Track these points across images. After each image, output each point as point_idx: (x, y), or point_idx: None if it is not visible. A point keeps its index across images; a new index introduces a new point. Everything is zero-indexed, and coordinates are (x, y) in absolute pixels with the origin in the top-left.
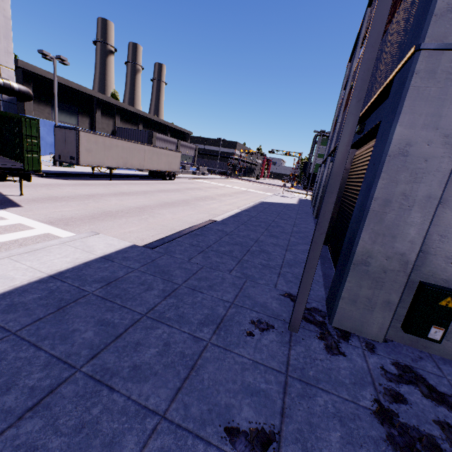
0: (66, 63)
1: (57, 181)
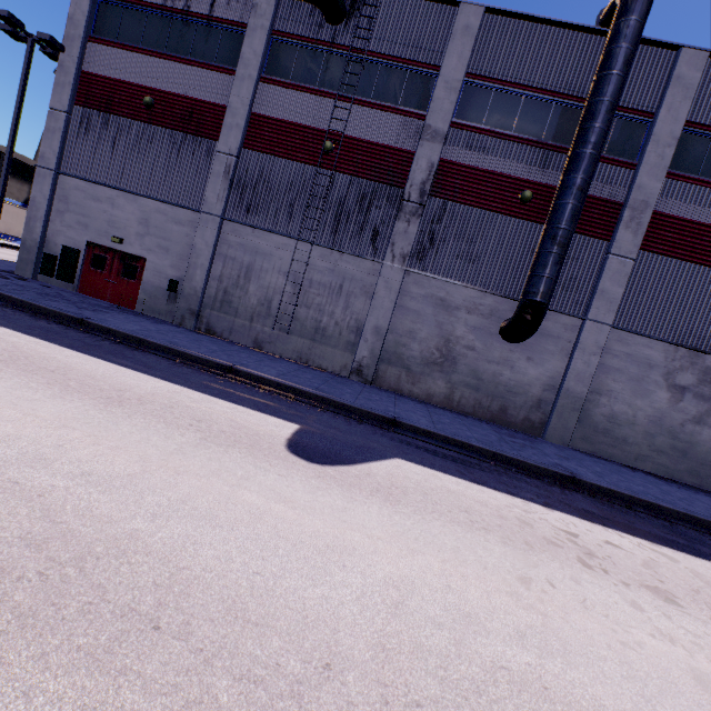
0: None
1: None
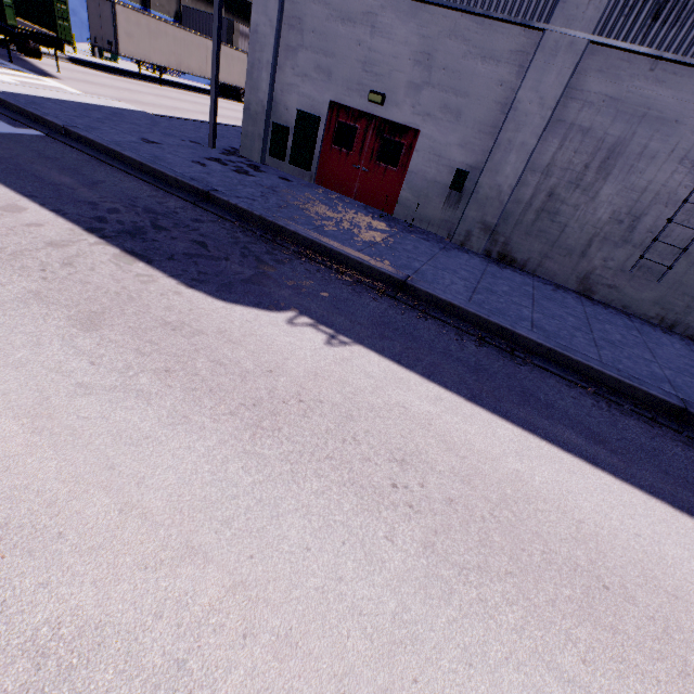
0: None
1: (95, 72)
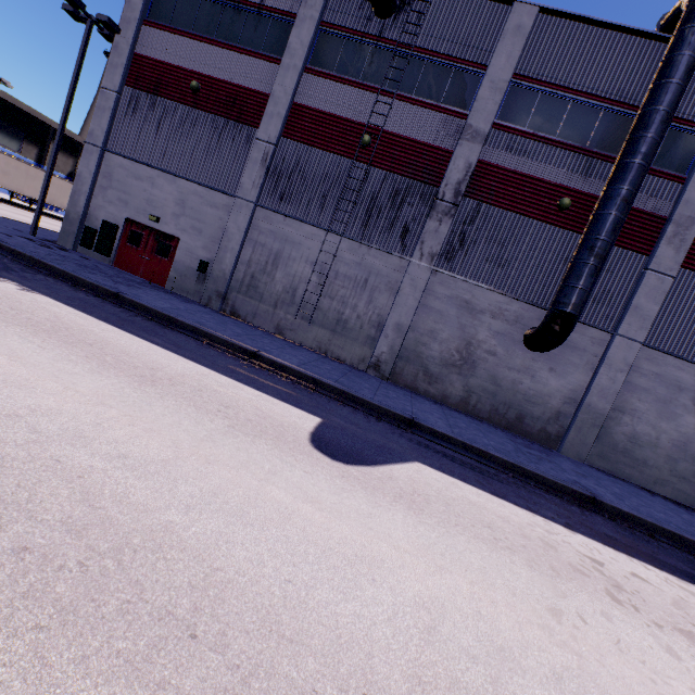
0: (8, 86)
1: None
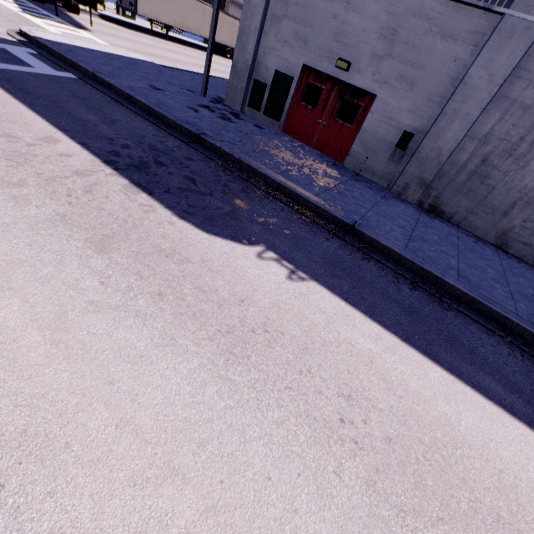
0: None
1: (118, 27)
